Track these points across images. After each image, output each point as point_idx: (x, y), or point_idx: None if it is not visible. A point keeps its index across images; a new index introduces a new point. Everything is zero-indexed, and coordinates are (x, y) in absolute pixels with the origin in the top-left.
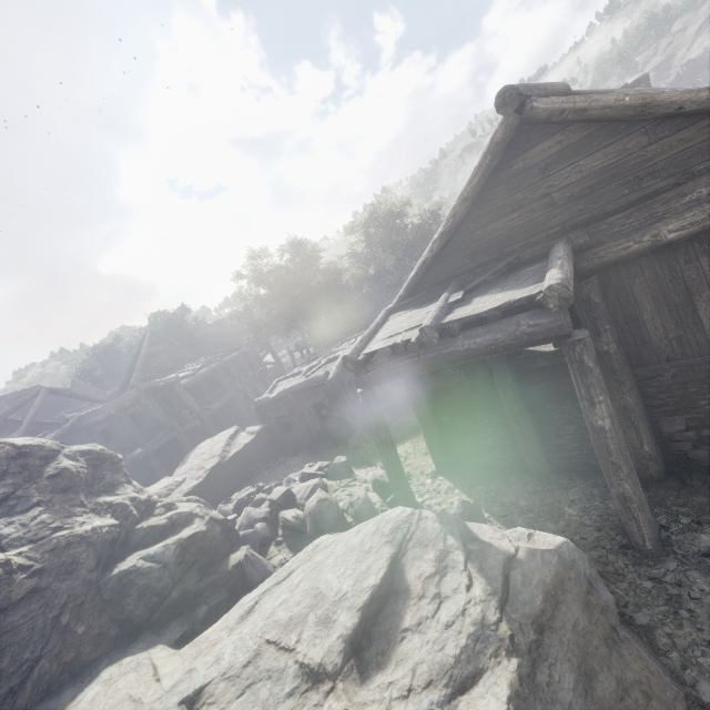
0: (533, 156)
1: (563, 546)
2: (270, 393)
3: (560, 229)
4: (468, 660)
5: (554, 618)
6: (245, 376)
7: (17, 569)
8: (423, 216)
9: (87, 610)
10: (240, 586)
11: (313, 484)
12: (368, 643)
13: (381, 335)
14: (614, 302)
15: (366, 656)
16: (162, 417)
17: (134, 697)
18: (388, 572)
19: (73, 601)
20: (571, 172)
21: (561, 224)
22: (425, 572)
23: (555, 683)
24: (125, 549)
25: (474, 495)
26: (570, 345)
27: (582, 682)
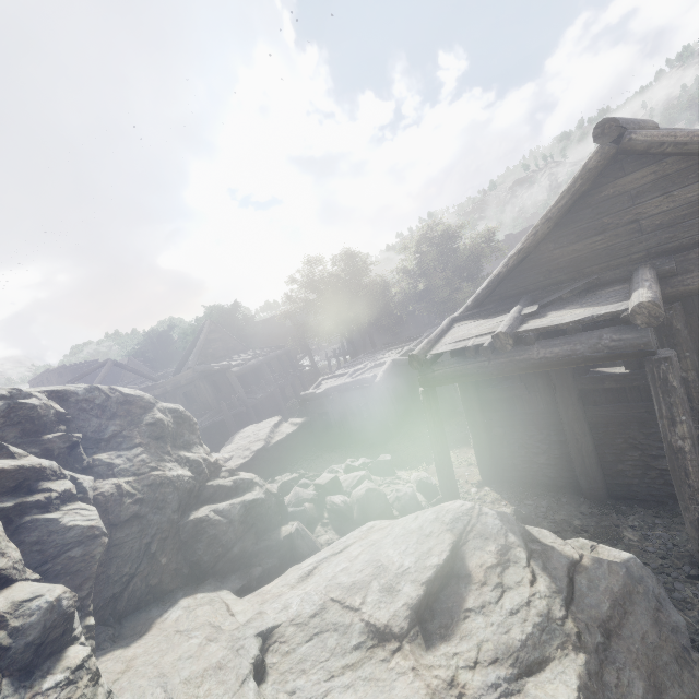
0: (624, 184)
1: (630, 561)
2: (316, 389)
3: (645, 254)
4: (534, 647)
5: (621, 626)
6: (286, 373)
7: (126, 494)
8: (475, 241)
9: (169, 545)
10: (288, 556)
11: (361, 474)
12: (431, 617)
13: (447, 339)
14: (696, 330)
15: (429, 627)
16: (211, 399)
17: (214, 624)
18: (450, 556)
19: (160, 534)
20: (663, 201)
21: (646, 250)
22: (487, 562)
23: (623, 687)
24: (197, 501)
25: (523, 508)
26: (655, 362)
27: (652, 693)
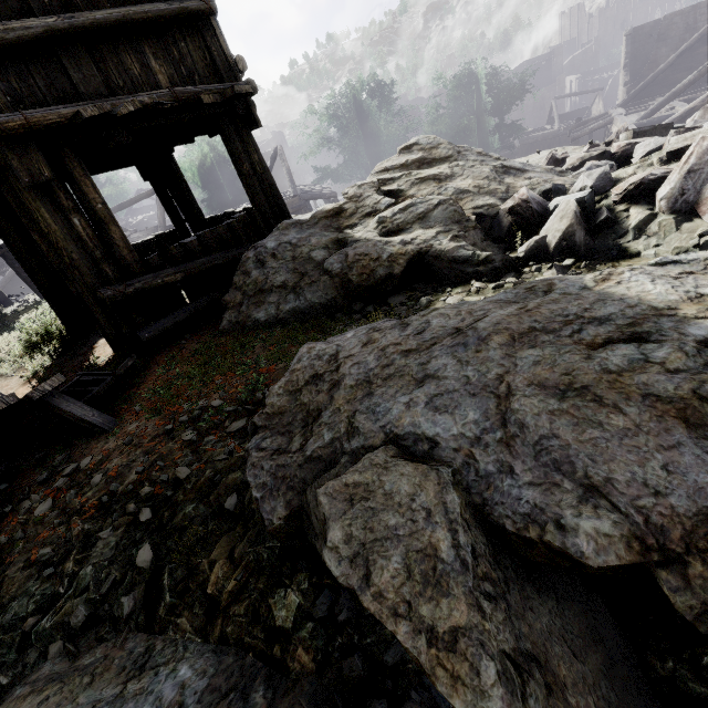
0: None
1: None
2: None
3: None
4: None
5: None
6: None
7: None
8: None
9: None
10: None
11: None
12: None
13: None
14: None
15: None
16: None
17: None
18: None
19: None
20: None
21: None
22: None
23: None
24: None
25: None
26: None
27: None
